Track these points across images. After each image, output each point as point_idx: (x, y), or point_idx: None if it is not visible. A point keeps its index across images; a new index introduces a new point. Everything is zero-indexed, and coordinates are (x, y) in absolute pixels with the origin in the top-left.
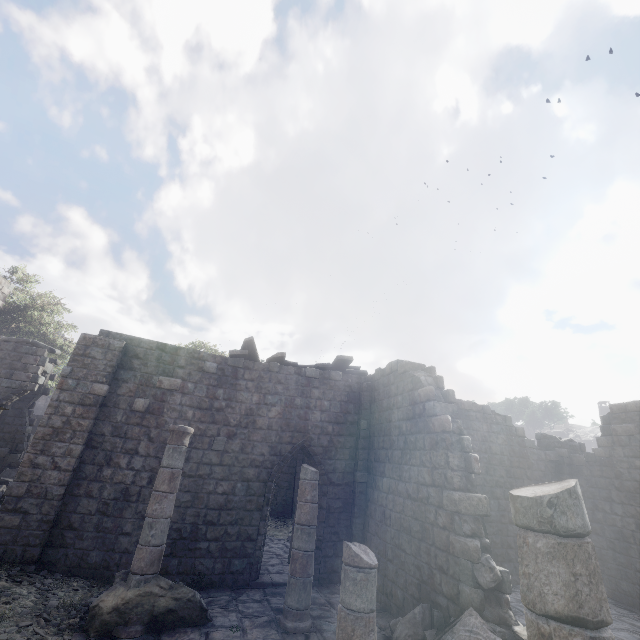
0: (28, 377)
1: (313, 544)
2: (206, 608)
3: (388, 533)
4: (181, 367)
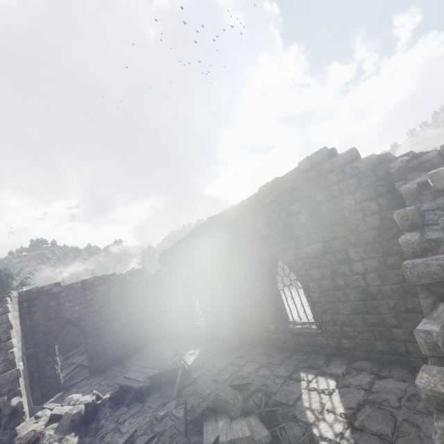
0: None
1: None
2: None
3: None
4: None
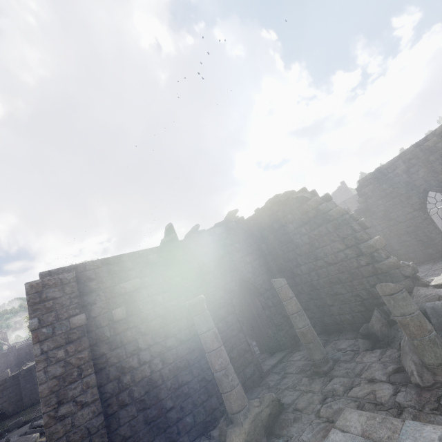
0: None
1: (307, 319)
2: (280, 398)
3: (322, 293)
4: (131, 269)
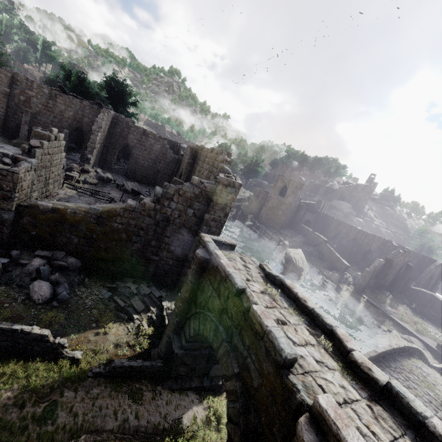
0: None
1: (65, 147)
2: None
3: None
4: (35, 89)
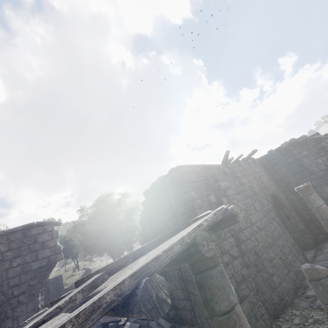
0: (51, 251)
1: None
2: None
3: None
4: (218, 175)
